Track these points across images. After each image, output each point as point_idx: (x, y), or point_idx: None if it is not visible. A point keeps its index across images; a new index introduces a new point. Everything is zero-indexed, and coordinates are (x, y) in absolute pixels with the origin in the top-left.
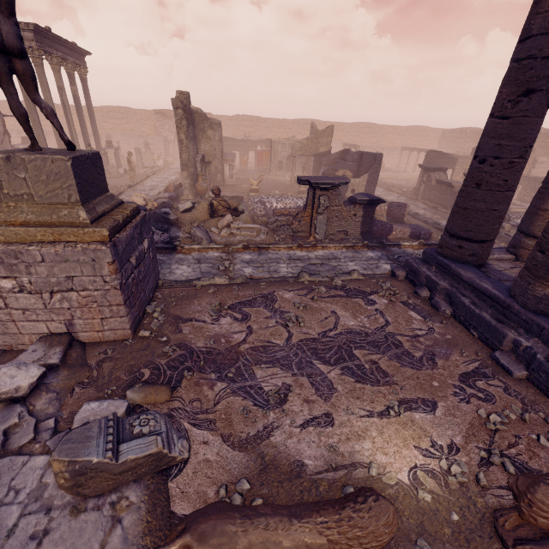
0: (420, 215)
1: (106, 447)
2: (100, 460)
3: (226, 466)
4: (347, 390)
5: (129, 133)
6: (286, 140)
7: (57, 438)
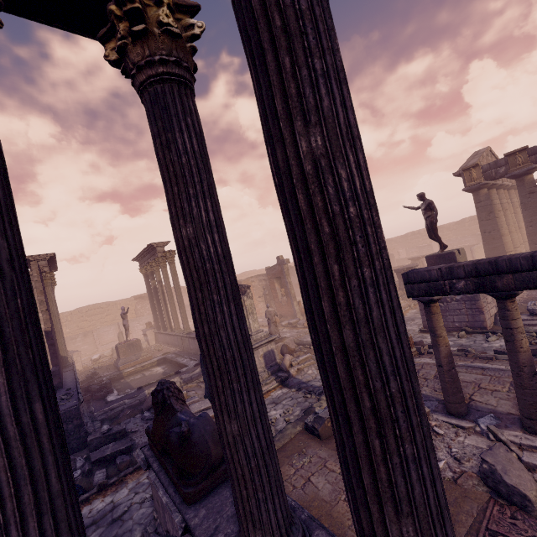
0: None
1: None
2: None
3: None
4: None
5: (110, 323)
6: None
7: None
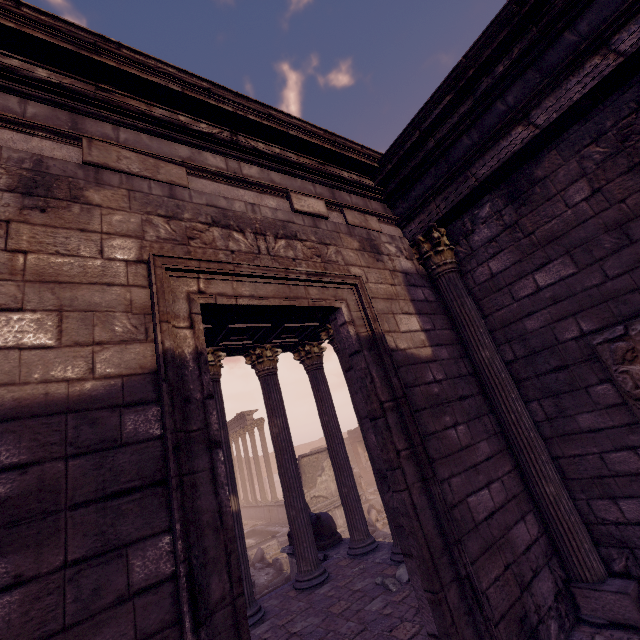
0: None
1: None
2: None
3: None
4: None
5: None
6: None
7: None
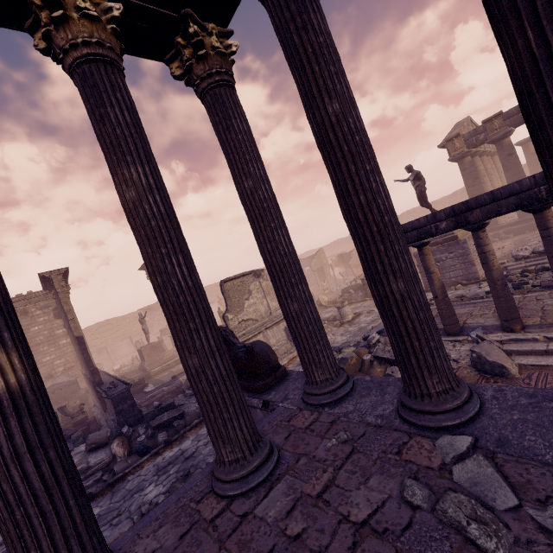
0: None
1: None
2: None
3: None
4: None
5: (121, 338)
6: None
7: None
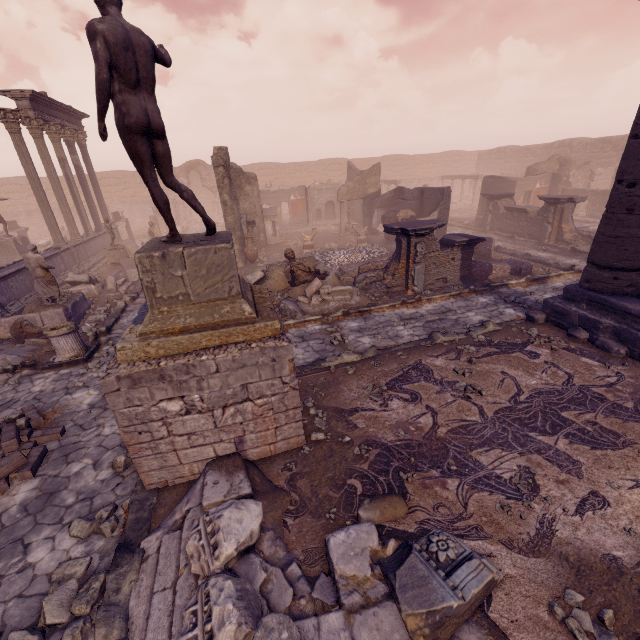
0: (502, 248)
1: (448, 585)
2: (458, 603)
3: (534, 578)
4: (592, 461)
5: (128, 200)
6: (322, 185)
7: (320, 587)
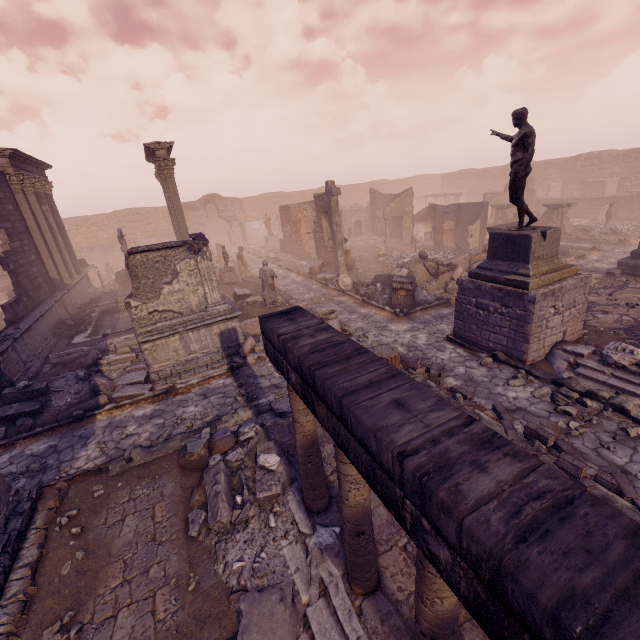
0: None
1: None
2: None
3: None
4: None
5: (151, 234)
6: (351, 208)
7: None
